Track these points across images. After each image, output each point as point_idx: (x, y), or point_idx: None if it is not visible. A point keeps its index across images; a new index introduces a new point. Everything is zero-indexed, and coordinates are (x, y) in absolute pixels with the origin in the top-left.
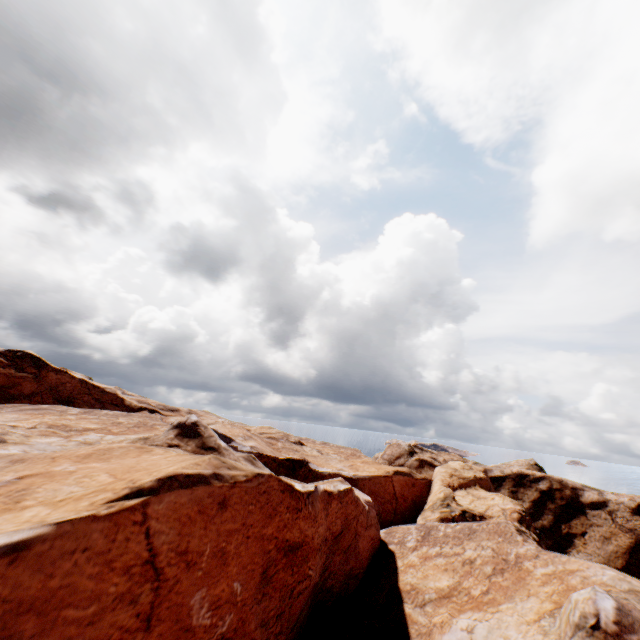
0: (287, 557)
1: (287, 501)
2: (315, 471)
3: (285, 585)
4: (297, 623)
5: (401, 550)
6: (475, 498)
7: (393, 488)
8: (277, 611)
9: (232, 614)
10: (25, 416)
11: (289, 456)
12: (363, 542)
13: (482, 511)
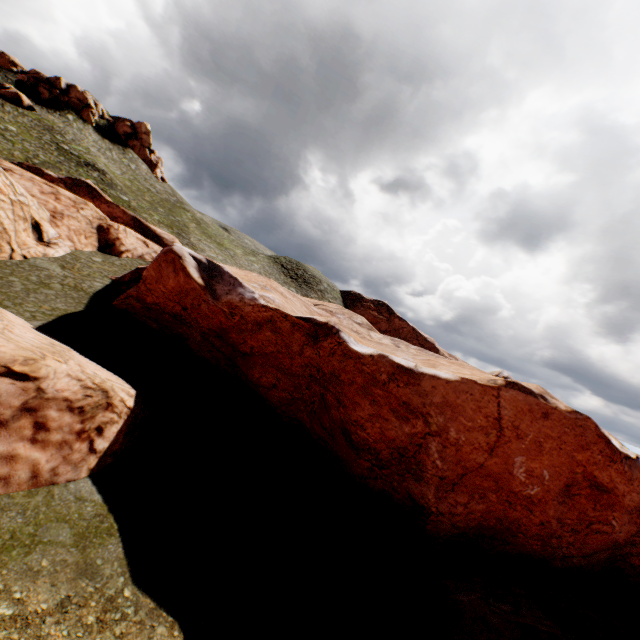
0: (590, 490)
1: (600, 446)
2: None
3: (583, 512)
4: (588, 557)
5: None
6: None
7: None
8: (572, 525)
9: (538, 488)
10: None
11: None
12: None
13: None
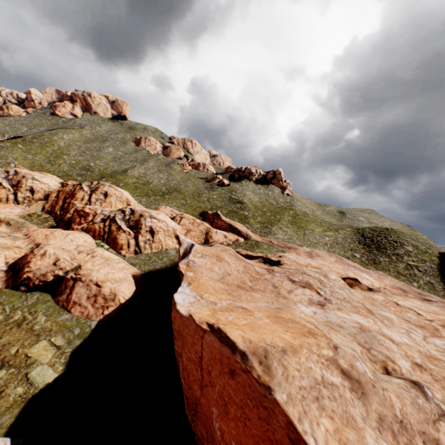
0: None
1: None
2: None
3: None
4: None
5: None
6: None
7: None
8: None
9: None
10: (441, 311)
11: None
12: None
13: None
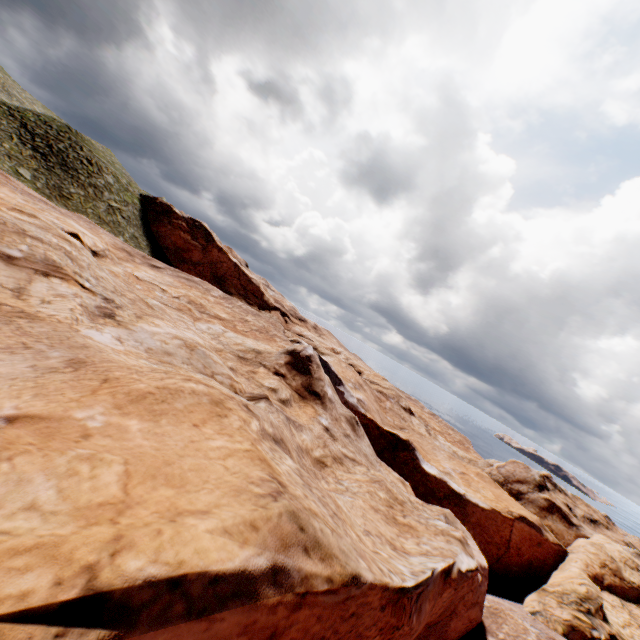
0: None
1: (383, 620)
2: (418, 463)
3: None
4: None
5: None
6: (634, 623)
7: (509, 534)
8: None
9: None
10: (177, 283)
11: (395, 431)
12: (457, 622)
13: None
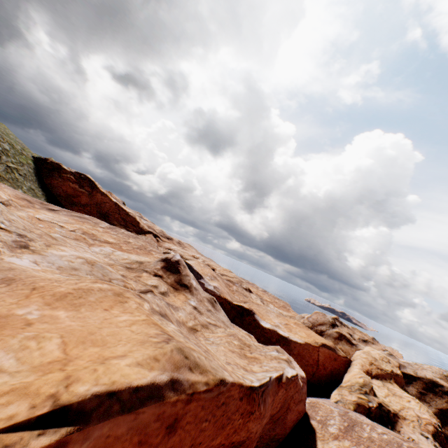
0: None
1: (243, 407)
2: (258, 322)
3: None
4: None
5: (322, 431)
6: (390, 393)
7: (317, 356)
8: None
9: None
10: (72, 220)
11: (241, 304)
12: (291, 415)
13: (396, 409)
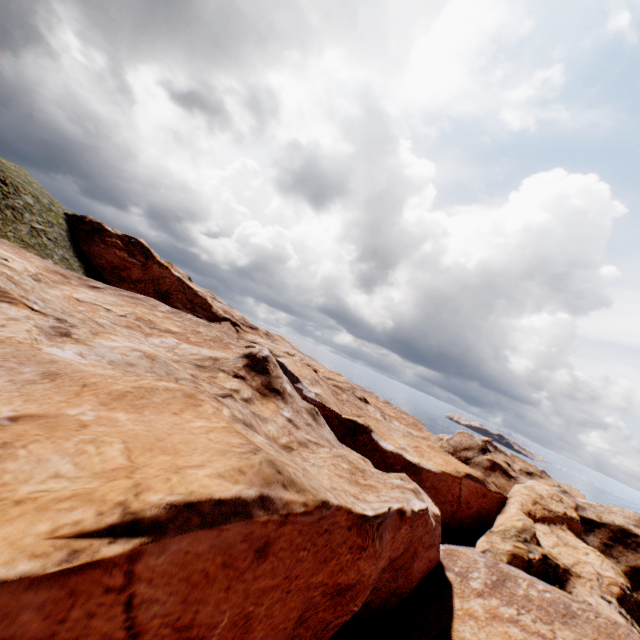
0: (332, 599)
1: (351, 539)
2: (376, 443)
3: (321, 620)
4: None
5: (461, 586)
6: (561, 542)
7: (459, 491)
8: None
9: None
10: (121, 302)
11: (353, 418)
12: (419, 563)
13: (568, 564)
